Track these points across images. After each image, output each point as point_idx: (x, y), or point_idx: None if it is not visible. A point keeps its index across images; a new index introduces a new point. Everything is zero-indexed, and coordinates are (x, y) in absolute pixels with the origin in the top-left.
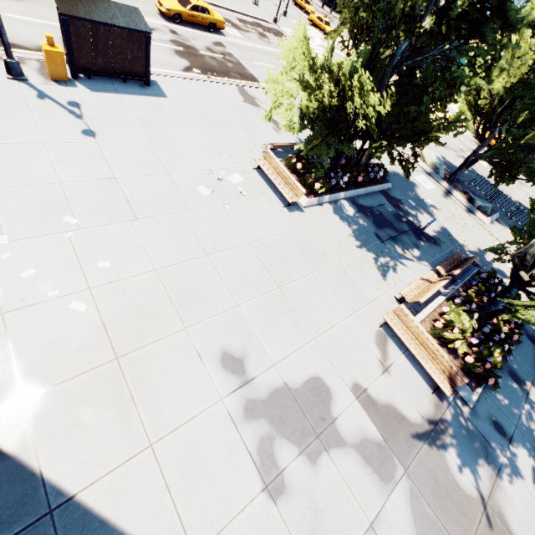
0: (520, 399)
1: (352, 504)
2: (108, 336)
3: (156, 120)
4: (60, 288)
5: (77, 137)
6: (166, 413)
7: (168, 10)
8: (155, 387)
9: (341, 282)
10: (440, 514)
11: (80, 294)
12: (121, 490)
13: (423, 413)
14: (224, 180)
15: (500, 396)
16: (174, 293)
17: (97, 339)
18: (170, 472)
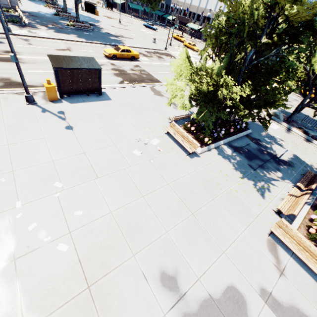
0: None
1: None
2: (82, 269)
3: (106, 114)
4: (51, 235)
5: (62, 131)
6: None
7: (109, 54)
8: (116, 309)
9: (233, 203)
10: None
11: (64, 237)
12: None
13: None
14: (148, 143)
15: None
16: (124, 228)
17: (75, 272)
18: None
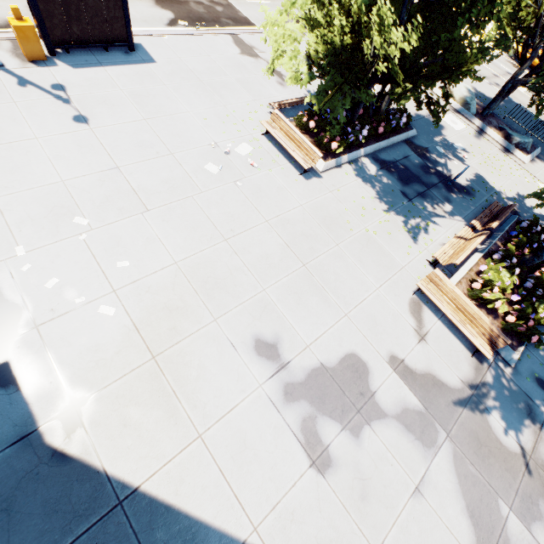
0: None
1: (397, 470)
2: (141, 337)
3: (149, 93)
4: (86, 294)
5: (69, 126)
6: (209, 404)
7: None
8: (195, 381)
9: (369, 251)
10: (483, 472)
11: (106, 298)
12: (179, 478)
13: (463, 377)
14: (232, 152)
15: (543, 352)
16: (198, 285)
17: (131, 341)
18: (221, 458)
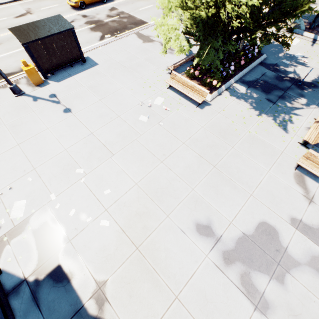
0: None
1: None
2: (127, 236)
3: (98, 83)
4: (91, 215)
5: (62, 116)
6: (177, 274)
7: (75, 3)
8: (165, 260)
9: (255, 146)
10: None
11: (103, 215)
12: None
13: None
14: (152, 105)
15: None
16: (152, 195)
17: (122, 240)
18: (193, 311)
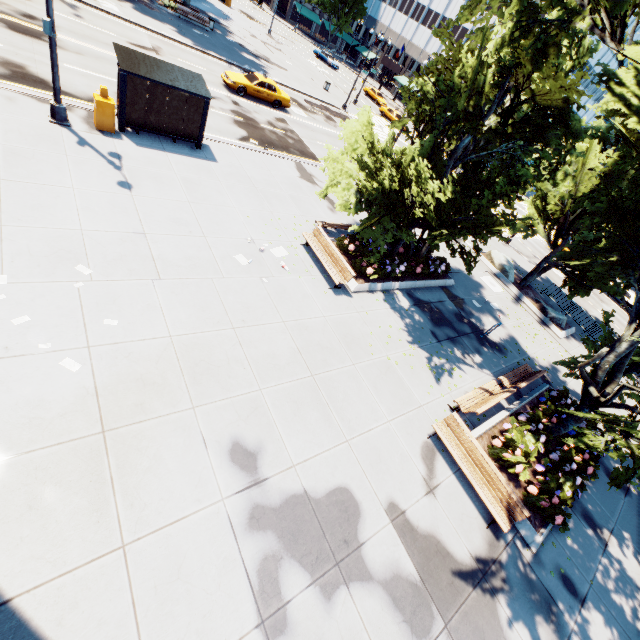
0: (596, 551)
1: None
2: (98, 404)
3: (201, 183)
4: (54, 342)
5: (111, 187)
6: (151, 507)
7: (233, 83)
8: (144, 473)
9: (386, 379)
10: None
11: (76, 352)
12: (73, 600)
13: (473, 551)
14: (266, 251)
15: (571, 543)
16: (187, 366)
17: (84, 406)
18: (140, 585)
